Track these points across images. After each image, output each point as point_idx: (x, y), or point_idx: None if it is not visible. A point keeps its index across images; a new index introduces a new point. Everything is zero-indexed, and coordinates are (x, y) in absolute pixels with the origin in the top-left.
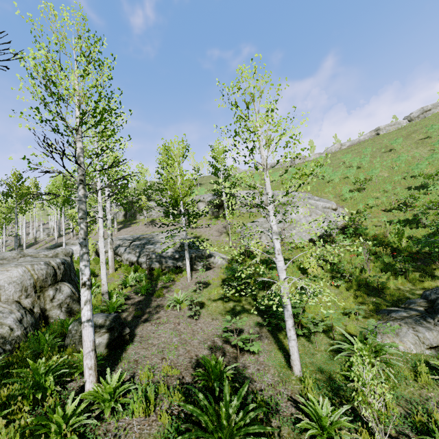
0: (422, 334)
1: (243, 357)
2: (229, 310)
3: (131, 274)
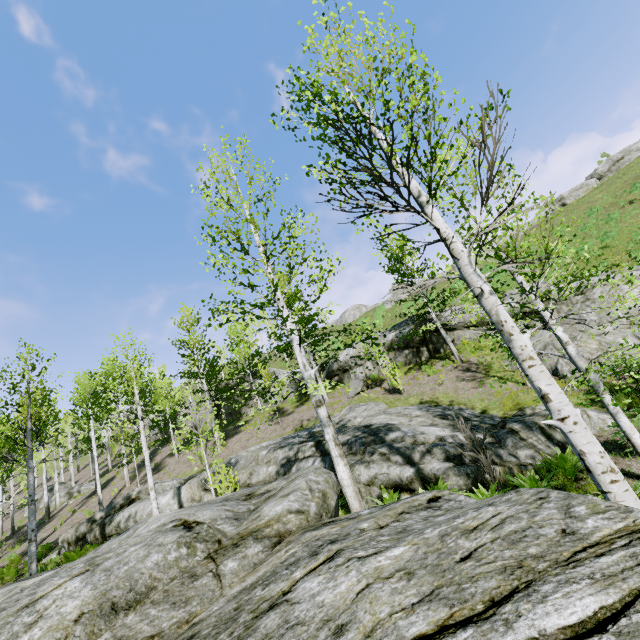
0: None
1: None
2: None
3: None
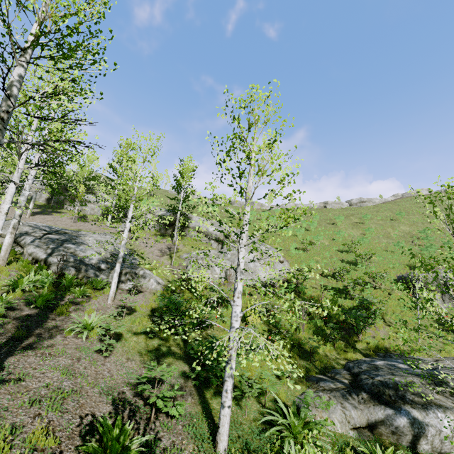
0: (349, 412)
1: (157, 421)
2: (152, 349)
3: (29, 275)
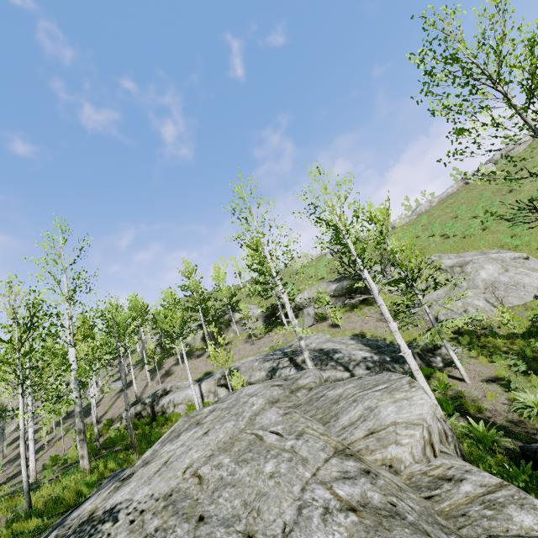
0: None
1: None
2: None
3: None
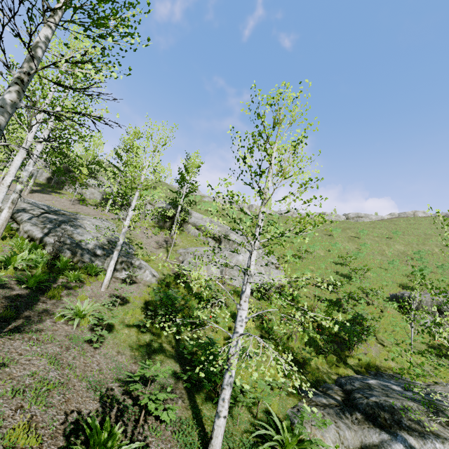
0: (343, 432)
1: (146, 425)
2: (143, 344)
3: (24, 253)
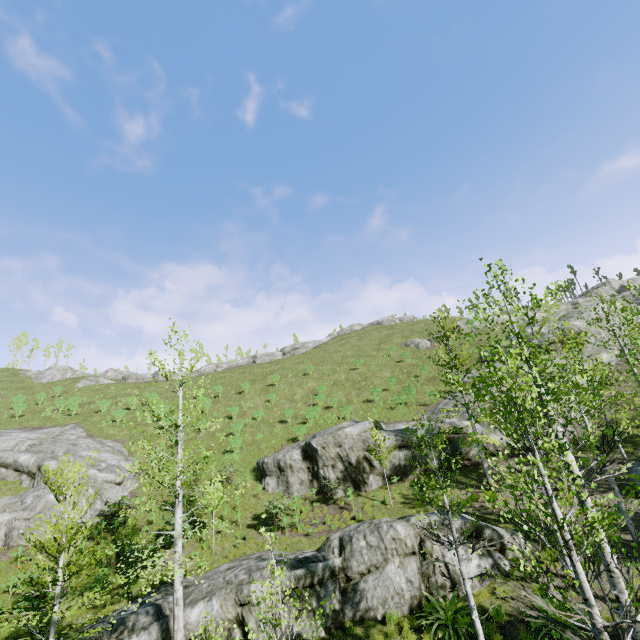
0: None
1: None
2: None
3: None
